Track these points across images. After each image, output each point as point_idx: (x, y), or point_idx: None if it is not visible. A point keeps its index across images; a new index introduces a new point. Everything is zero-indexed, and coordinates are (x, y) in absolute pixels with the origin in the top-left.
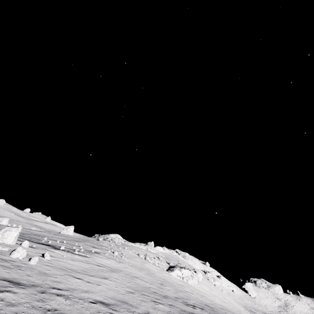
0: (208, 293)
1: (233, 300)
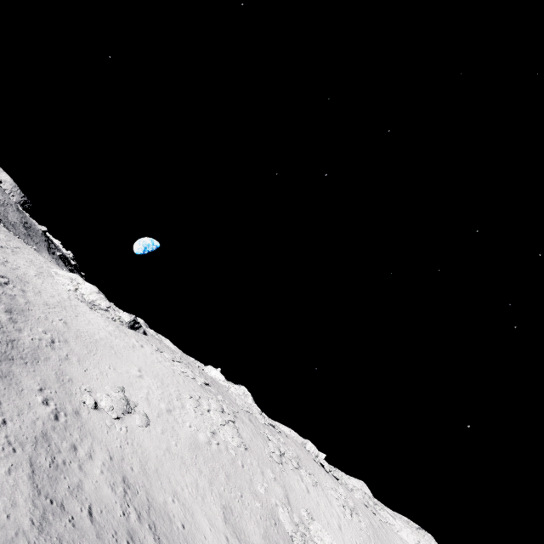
0: (66, 297)
1: (205, 444)
